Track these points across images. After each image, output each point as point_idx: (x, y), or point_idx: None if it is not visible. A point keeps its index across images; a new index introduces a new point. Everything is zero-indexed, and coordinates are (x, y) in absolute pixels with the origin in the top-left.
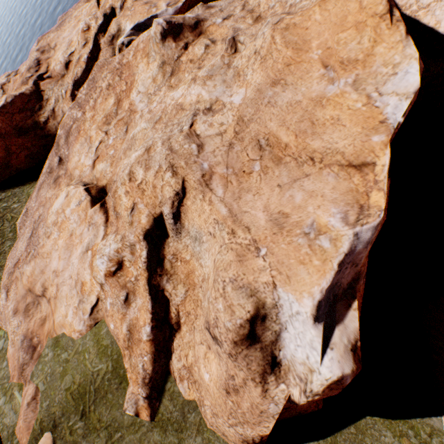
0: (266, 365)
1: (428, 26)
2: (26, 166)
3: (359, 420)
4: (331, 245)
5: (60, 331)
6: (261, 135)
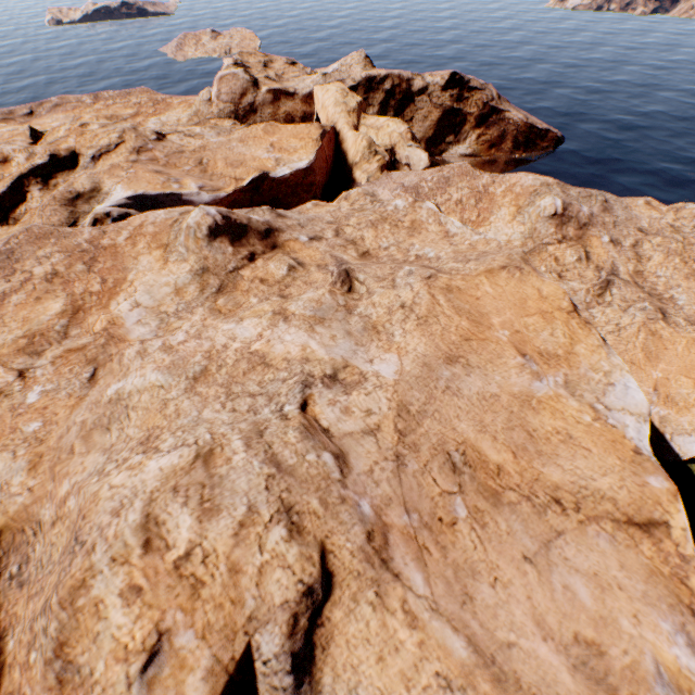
0: None
1: None
2: None
3: None
4: None
5: None
6: (451, 443)
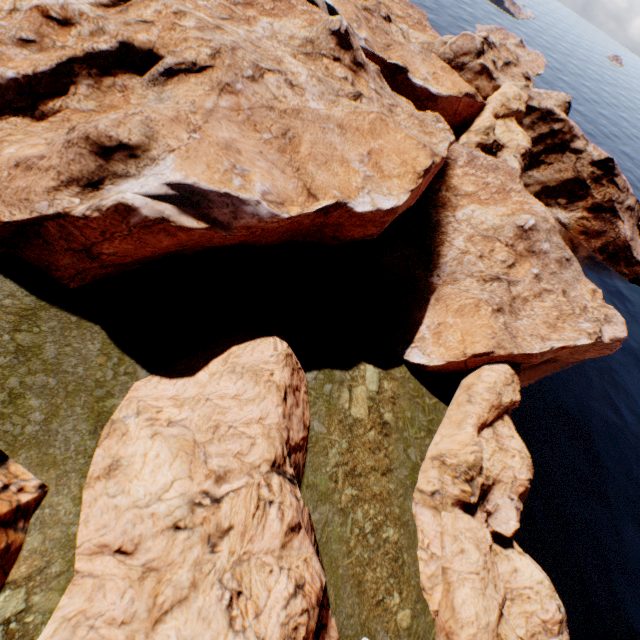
0: (86, 180)
1: (441, 252)
2: None
3: (90, 321)
4: (238, 186)
5: None
6: (295, 131)
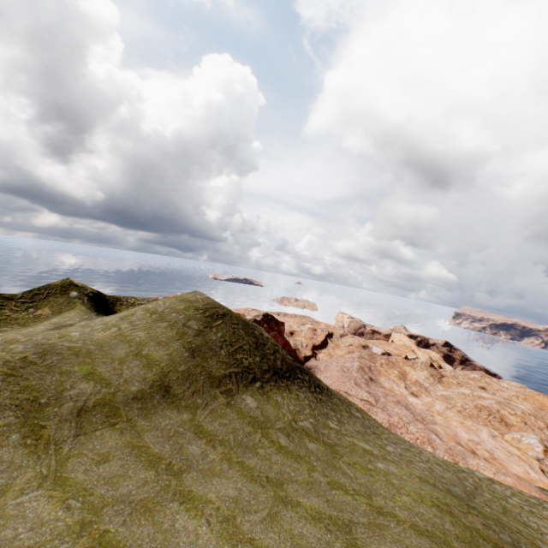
0: None
1: None
2: None
3: None
4: None
5: (533, 483)
6: None
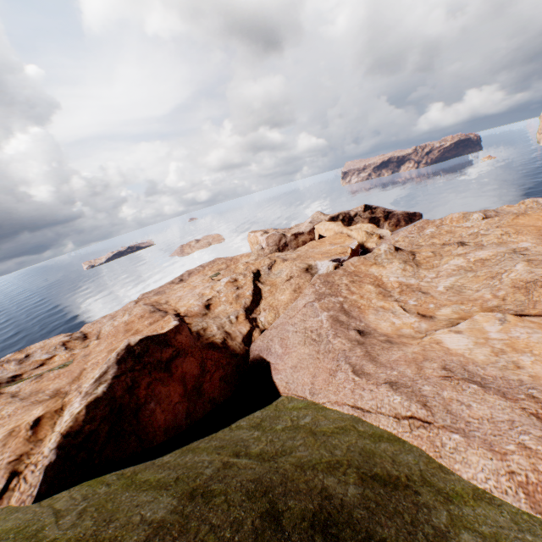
0: None
1: None
2: (218, 395)
3: None
4: None
5: None
6: None
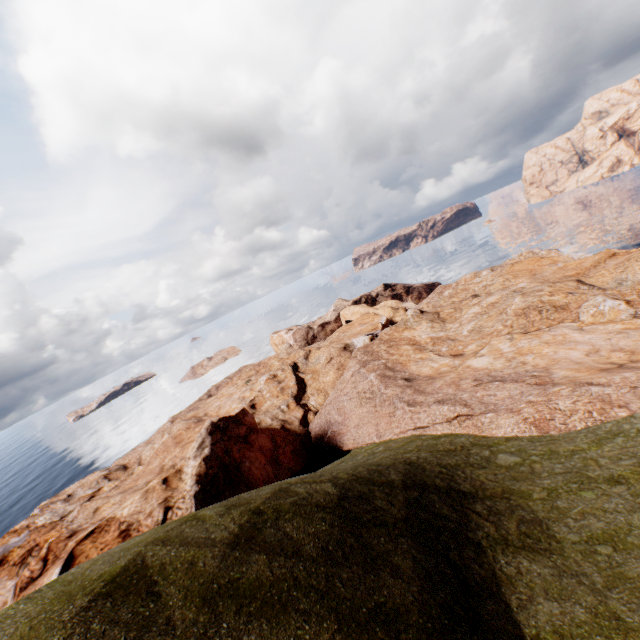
0: None
1: None
2: (294, 465)
3: None
4: None
5: None
6: (560, 277)
